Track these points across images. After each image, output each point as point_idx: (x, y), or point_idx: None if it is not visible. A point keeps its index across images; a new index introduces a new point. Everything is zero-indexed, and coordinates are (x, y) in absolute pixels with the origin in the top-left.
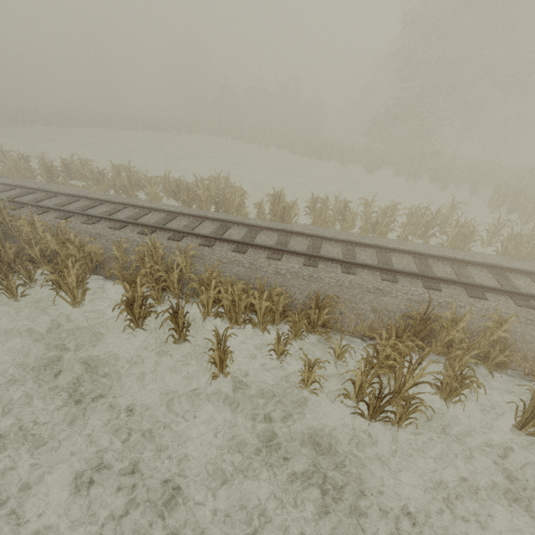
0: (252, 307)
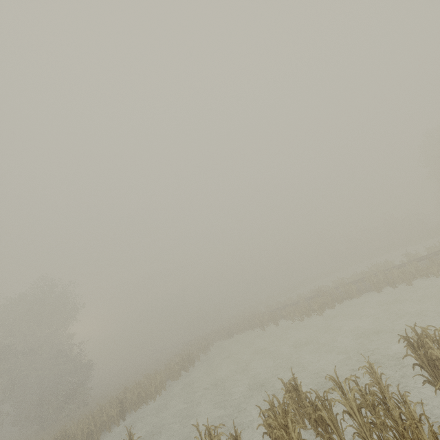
0: (410, 271)
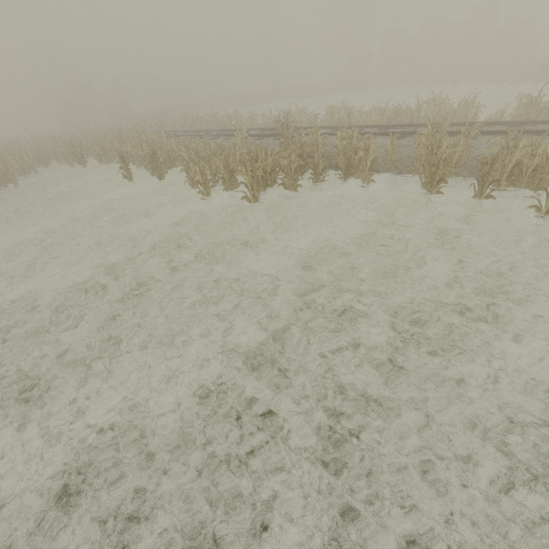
0: None
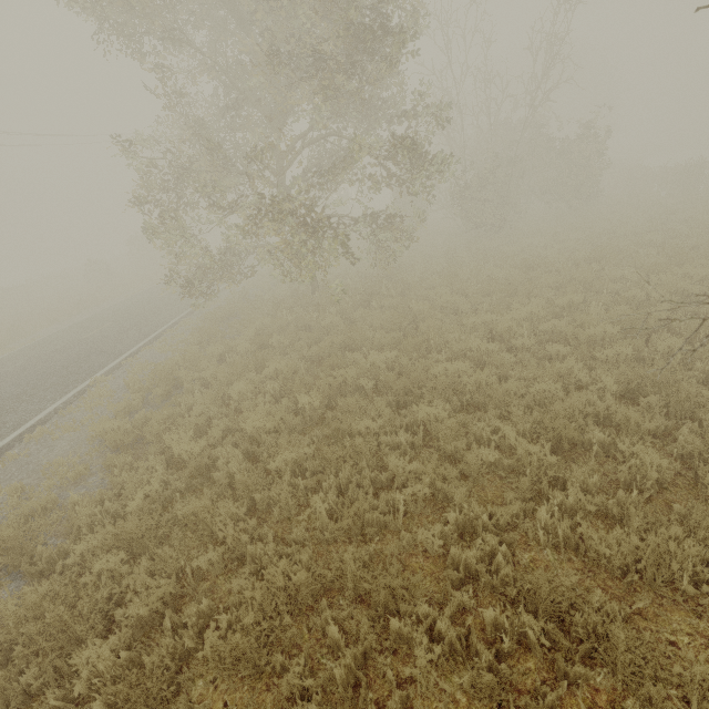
0: None
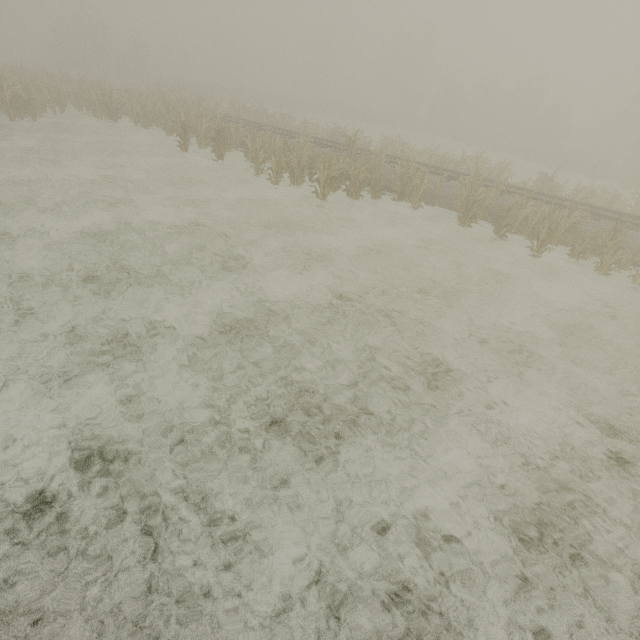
0: (556, 224)
